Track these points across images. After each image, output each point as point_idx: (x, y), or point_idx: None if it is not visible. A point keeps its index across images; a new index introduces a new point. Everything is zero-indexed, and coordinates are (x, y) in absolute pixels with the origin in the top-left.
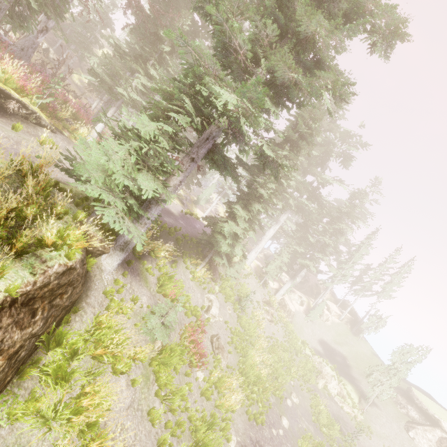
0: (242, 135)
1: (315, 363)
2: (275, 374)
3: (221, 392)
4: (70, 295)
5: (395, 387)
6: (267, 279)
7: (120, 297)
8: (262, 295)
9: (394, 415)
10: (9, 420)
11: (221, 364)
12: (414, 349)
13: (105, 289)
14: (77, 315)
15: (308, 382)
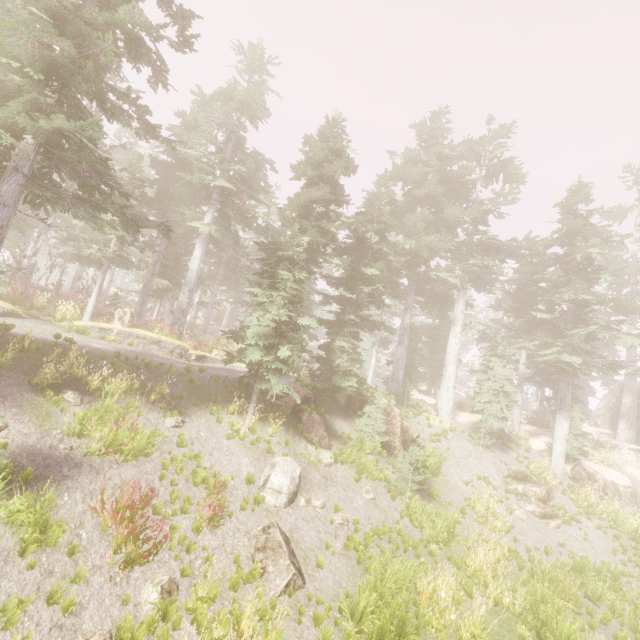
0: (1, 130)
1: None
2: (545, 638)
3: None
4: None
5: None
6: (520, 437)
7: None
8: (498, 466)
9: None
10: None
11: (261, 583)
12: None
13: None
14: None
15: None
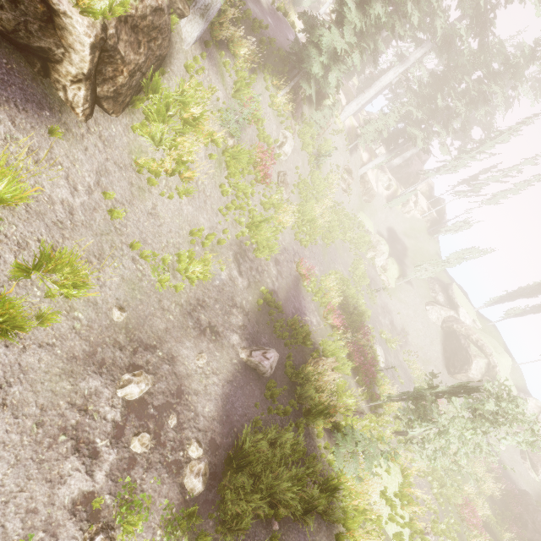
0: None
1: (373, 240)
2: (330, 229)
3: (277, 212)
4: (160, 45)
5: (439, 280)
6: (360, 147)
7: (199, 80)
8: (345, 162)
9: (422, 295)
10: (132, 133)
11: (282, 195)
12: (478, 250)
13: (186, 64)
14: (165, 78)
15: (358, 249)
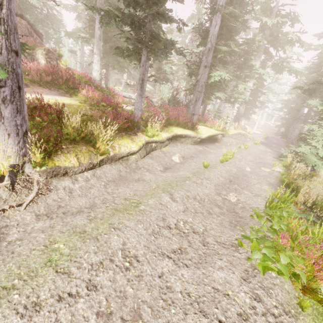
0: None
1: None
2: None
3: None
4: None
5: None
6: None
7: None
8: None
9: None
10: None
11: None
12: None
13: None
14: None
15: None
